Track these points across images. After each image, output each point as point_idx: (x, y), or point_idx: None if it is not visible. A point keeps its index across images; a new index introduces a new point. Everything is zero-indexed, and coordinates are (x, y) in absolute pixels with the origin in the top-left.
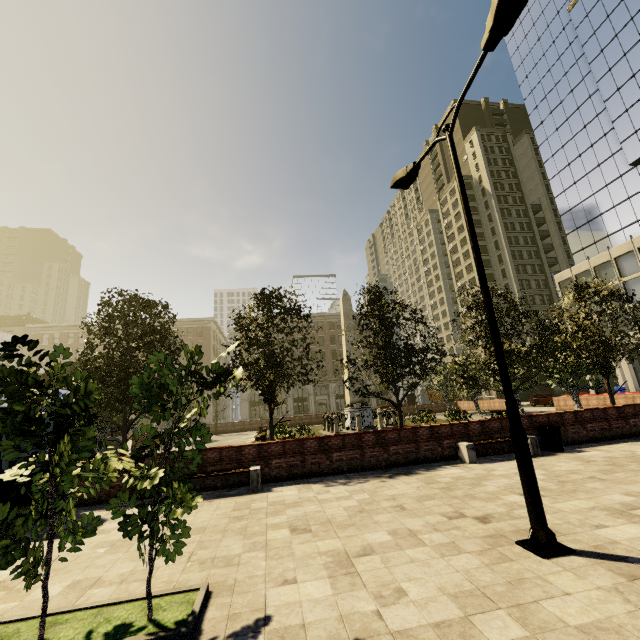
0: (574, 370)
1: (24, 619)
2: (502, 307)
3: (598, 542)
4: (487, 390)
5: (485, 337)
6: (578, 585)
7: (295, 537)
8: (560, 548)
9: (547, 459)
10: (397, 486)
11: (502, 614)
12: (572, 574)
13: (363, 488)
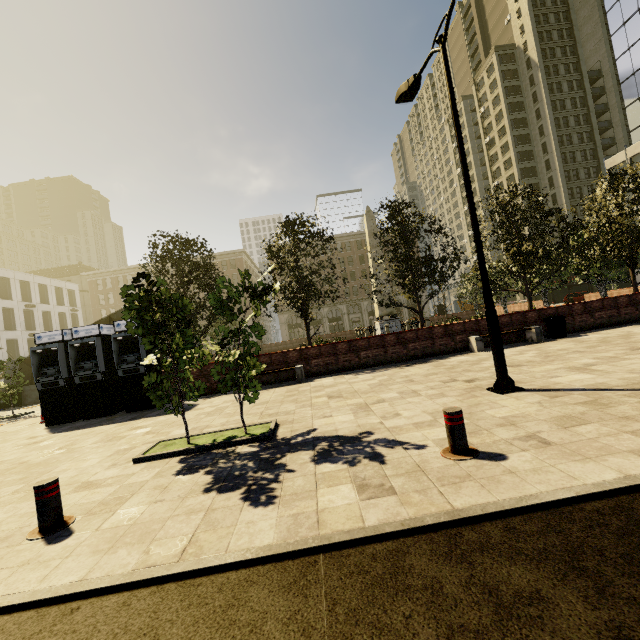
0: (604, 265)
1: (175, 439)
2: (525, 208)
3: (546, 384)
4: (522, 295)
5: (506, 240)
6: (515, 403)
7: (331, 400)
8: (515, 388)
9: (547, 343)
10: (411, 370)
11: None
12: (515, 399)
13: (384, 374)
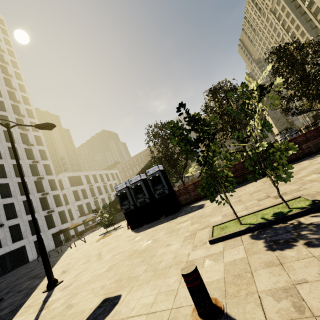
0: None
1: (222, 223)
2: None
3: None
4: None
5: None
6: None
7: None
8: None
9: None
10: None
11: None
12: None
13: None
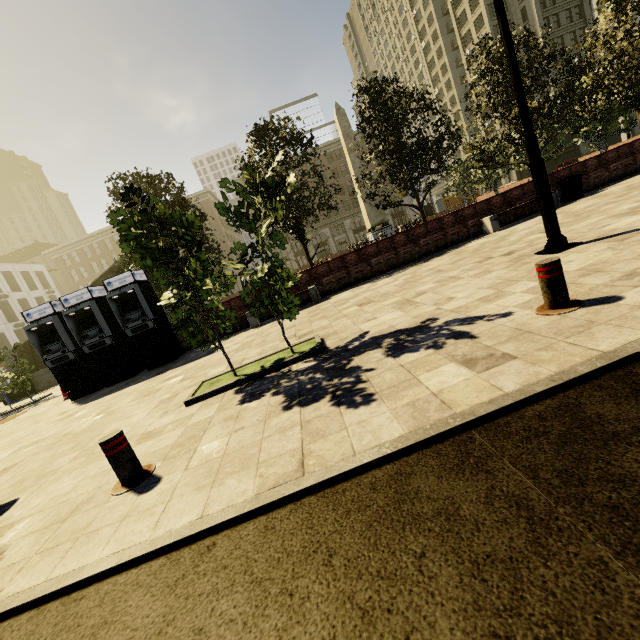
0: (604, 116)
1: (217, 376)
2: (522, 58)
3: (602, 234)
4: (507, 178)
5: (503, 104)
6: (580, 256)
7: (364, 307)
8: (570, 245)
9: (566, 207)
10: (432, 264)
11: (524, 282)
12: (577, 253)
13: (404, 274)
